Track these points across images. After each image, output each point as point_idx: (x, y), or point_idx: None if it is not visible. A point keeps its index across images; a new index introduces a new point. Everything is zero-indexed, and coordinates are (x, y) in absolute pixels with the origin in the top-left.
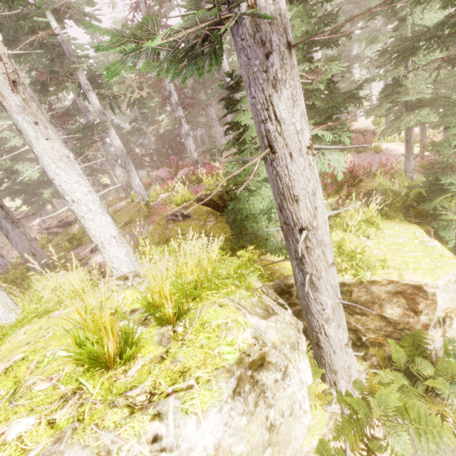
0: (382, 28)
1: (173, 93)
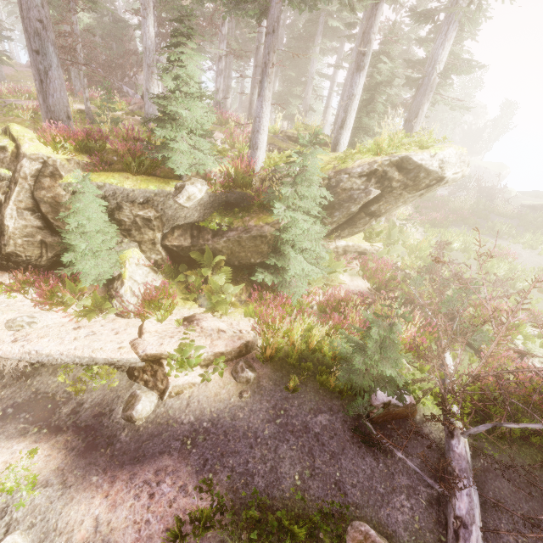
0: (332, 78)
1: (226, 24)
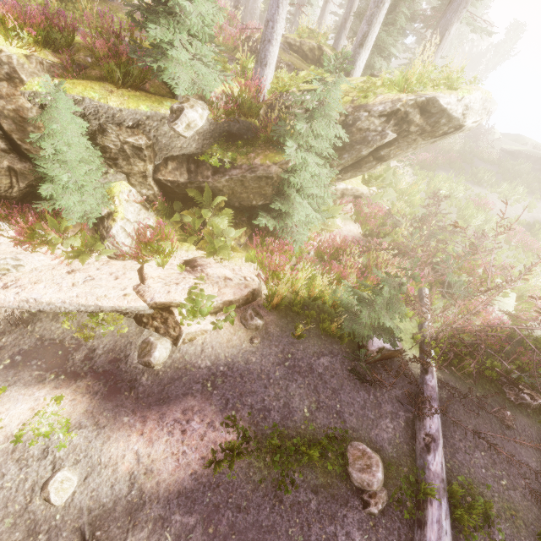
0: None
1: None
